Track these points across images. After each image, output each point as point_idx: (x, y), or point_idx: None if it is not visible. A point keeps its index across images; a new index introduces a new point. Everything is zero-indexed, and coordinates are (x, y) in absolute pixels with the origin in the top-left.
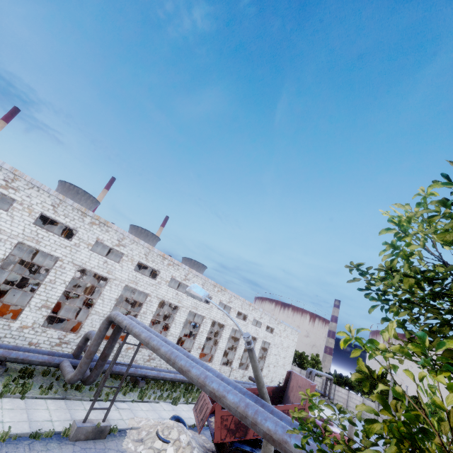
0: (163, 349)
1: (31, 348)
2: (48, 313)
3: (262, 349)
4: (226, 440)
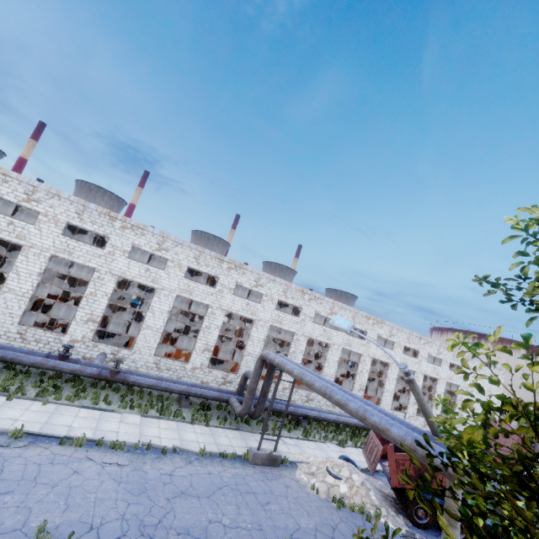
0: (317, 384)
1: (204, 386)
2: (210, 355)
3: (447, 393)
4: (405, 486)
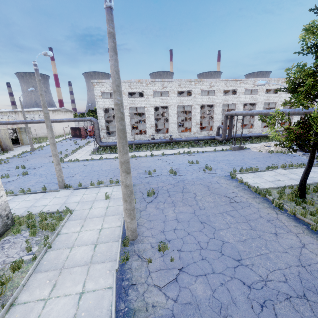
0: (255, 112)
1: (202, 136)
2: (199, 126)
3: None
4: None
